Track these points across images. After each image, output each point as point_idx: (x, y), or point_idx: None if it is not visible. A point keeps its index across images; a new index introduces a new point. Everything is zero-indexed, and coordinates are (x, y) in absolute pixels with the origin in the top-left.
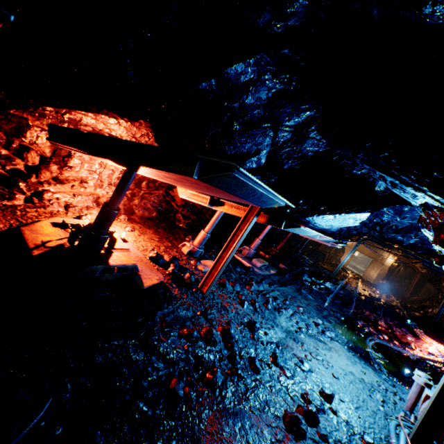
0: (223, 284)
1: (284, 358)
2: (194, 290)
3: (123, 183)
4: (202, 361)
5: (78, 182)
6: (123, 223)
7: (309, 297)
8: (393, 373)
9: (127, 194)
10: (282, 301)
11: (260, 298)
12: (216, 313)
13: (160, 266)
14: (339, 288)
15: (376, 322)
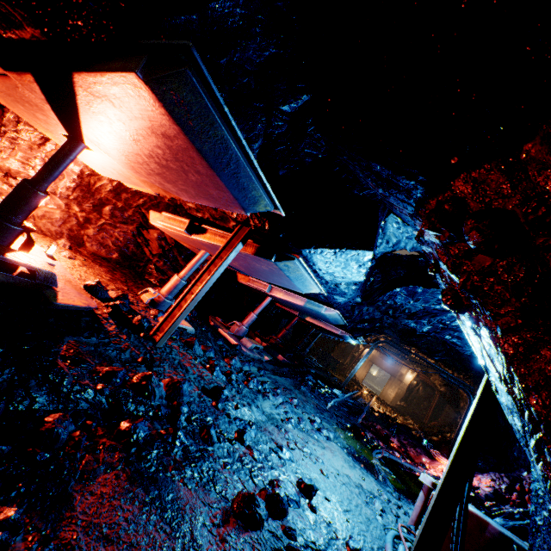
0: (190, 342)
1: (256, 439)
2: (142, 334)
3: (60, 154)
4: (123, 412)
5: (2, 173)
6: (61, 248)
7: (310, 394)
8: (401, 491)
9: (78, 216)
10: (272, 388)
11: (241, 376)
12: (168, 368)
13: (99, 298)
14: (349, 398)
15: (388, 438)
